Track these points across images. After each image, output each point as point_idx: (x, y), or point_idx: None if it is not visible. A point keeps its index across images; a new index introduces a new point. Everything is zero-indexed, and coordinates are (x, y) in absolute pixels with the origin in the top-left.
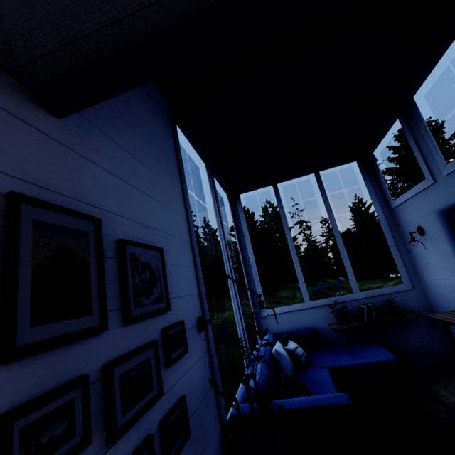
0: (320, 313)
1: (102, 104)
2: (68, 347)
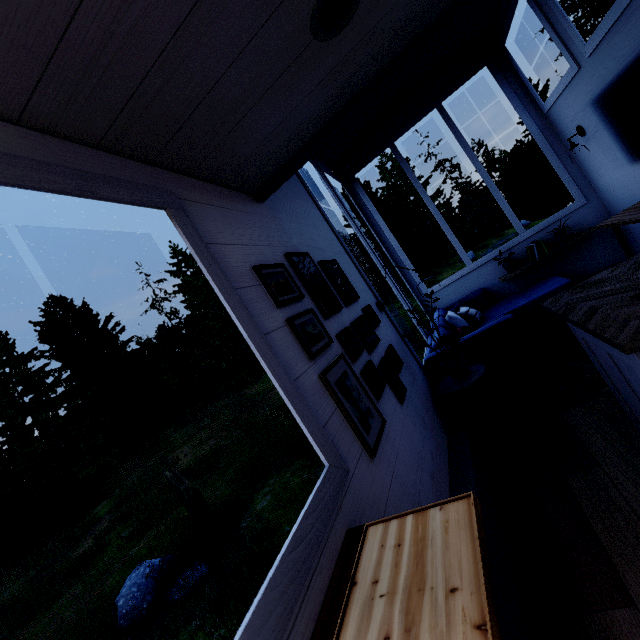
0: (487, 271)
1: None
2: (336, 316)
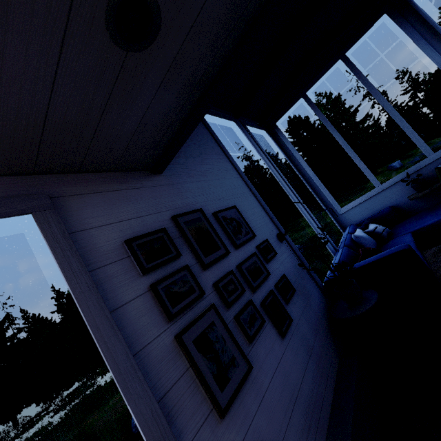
0: (395, 191)
1: None
2: (220, 262)
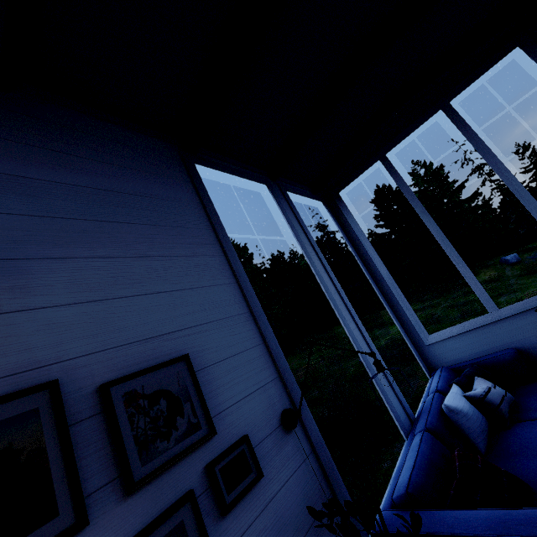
0: (524, 324)
1: (48, 223)
2: None
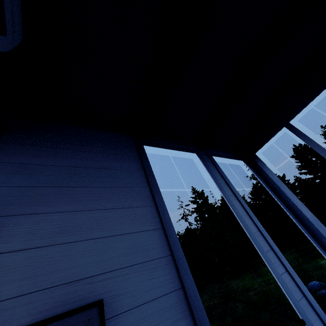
0: None
1: (32, 190)
2: None
